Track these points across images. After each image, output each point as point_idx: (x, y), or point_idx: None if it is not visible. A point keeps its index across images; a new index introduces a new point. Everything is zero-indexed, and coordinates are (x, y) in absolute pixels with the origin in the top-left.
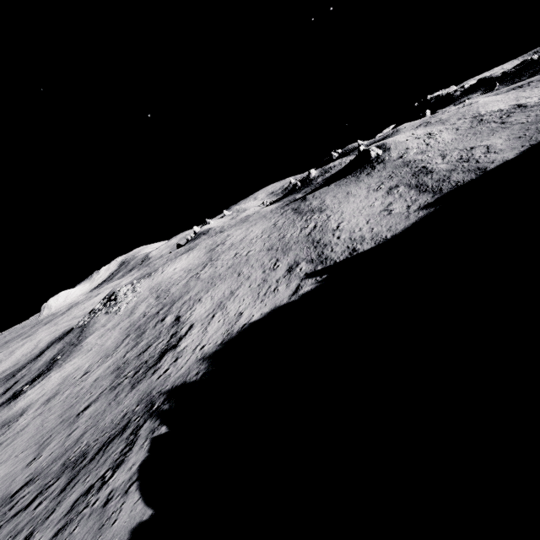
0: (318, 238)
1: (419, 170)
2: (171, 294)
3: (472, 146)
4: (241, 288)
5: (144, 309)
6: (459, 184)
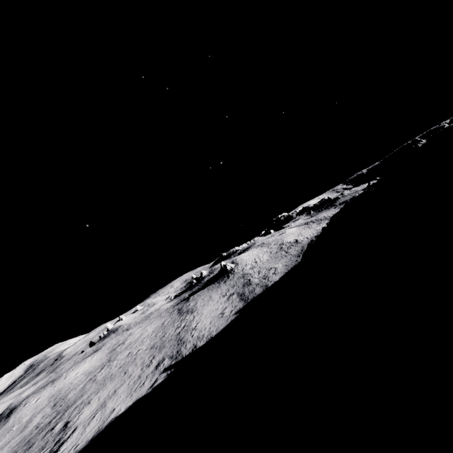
0: (182, 336)
1: (246, 282)
2: (68, 399)
3: (271, 267)
4: (122, 386)
5: (39, 420)
6: (255, 296)
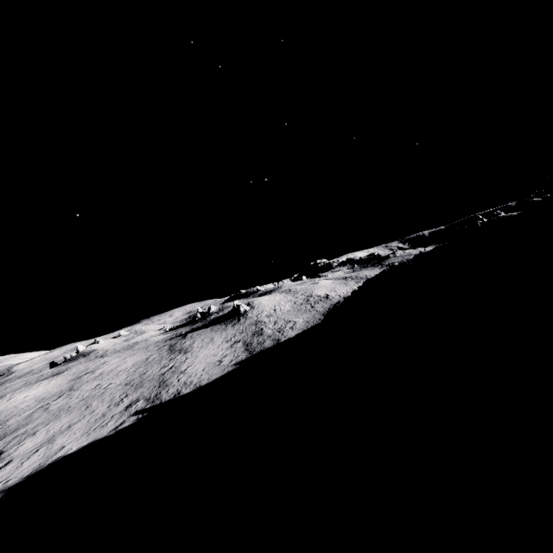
0: (167, 378)
1: (258, 331)
2: (7, 426)
3: (290, 320)
4: (80, 422)
5: None
6: (263, 349)
